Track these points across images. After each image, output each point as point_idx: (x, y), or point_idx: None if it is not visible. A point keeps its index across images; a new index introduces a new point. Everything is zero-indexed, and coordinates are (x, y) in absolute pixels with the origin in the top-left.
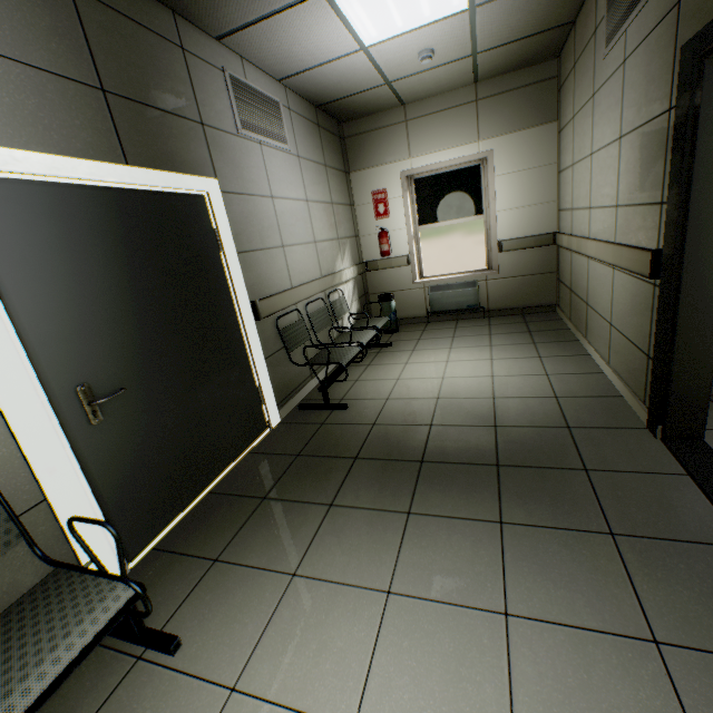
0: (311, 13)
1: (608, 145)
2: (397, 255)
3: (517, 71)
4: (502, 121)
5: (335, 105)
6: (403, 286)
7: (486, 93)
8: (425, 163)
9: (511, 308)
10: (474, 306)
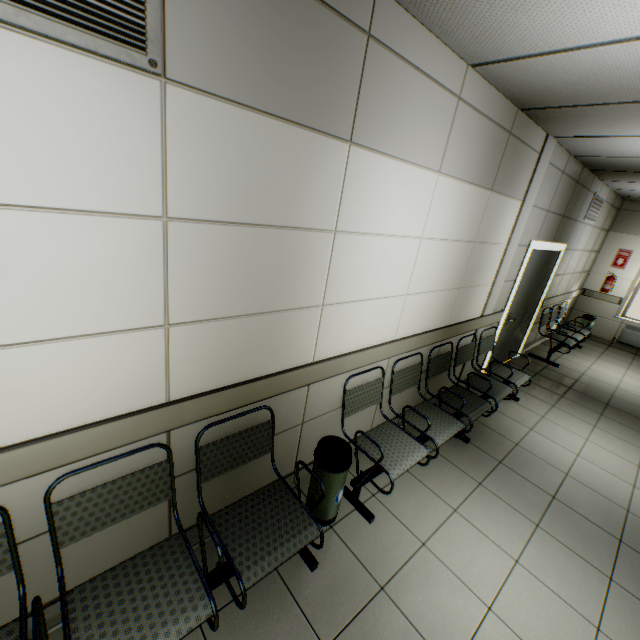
0: None
1: None
2: (612, 294)
3: None
4: None
5: (632, 197)
6: (604, 315)
7: None
8: None
9: None
10: None
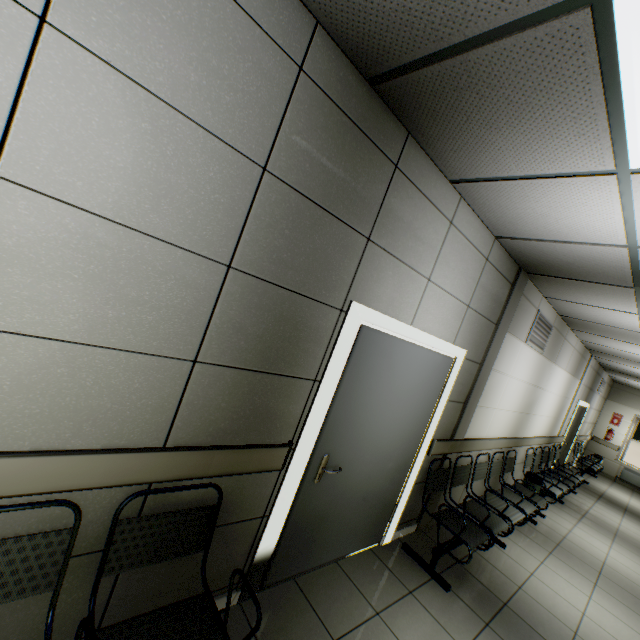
0: None
1: None
2: (612, 443)
3: None
4: None
5: (620, 382)
6: (608, 457)
7: None
8: None
9: None
10: None
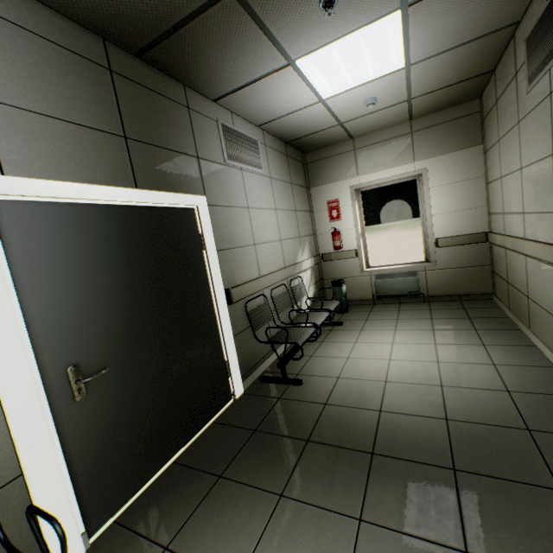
0: (282, 79)
1: (539, 160)
2: (347, 249)
3: (444, 110)
4: (434, 146)
5: (300, 141)
6: (352, 274)
7: (419, 126)
8: (369, 179)
9: (449, 294)
10: (414, 292)
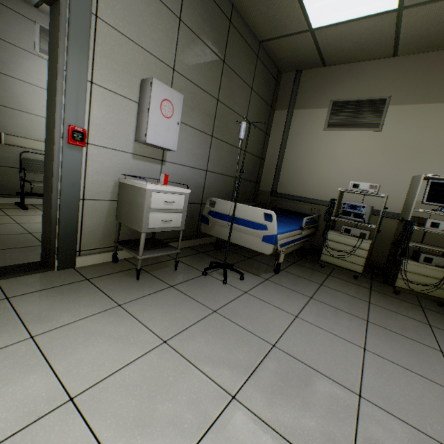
0: None
1: None
2: None
3: None
4: None
5: None
6: None
7: None
8: None
9: None
10: None
